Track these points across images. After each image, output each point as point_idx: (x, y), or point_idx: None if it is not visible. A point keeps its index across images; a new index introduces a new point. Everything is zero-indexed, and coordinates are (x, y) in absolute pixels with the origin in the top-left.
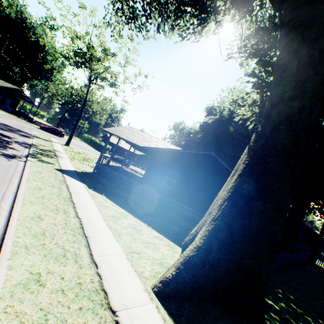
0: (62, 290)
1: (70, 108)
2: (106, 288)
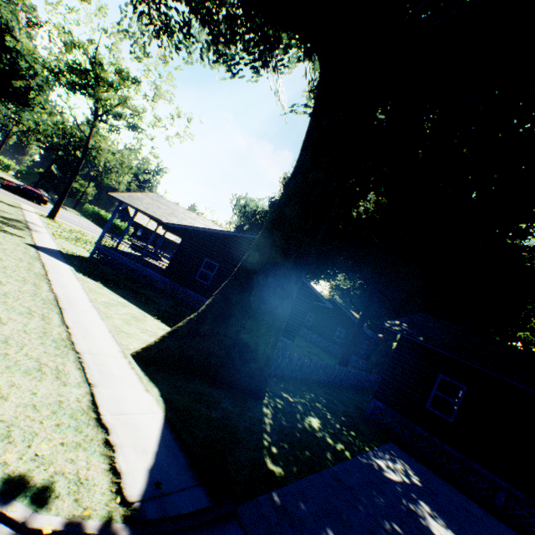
0: (24, 330)
1: (61, 157)
2: (74, 340)
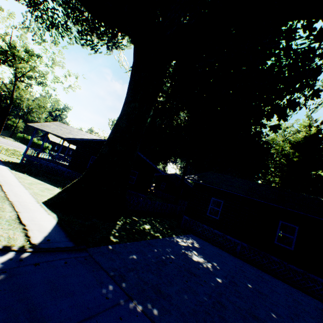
0: None
1: None
2: (9, 197)
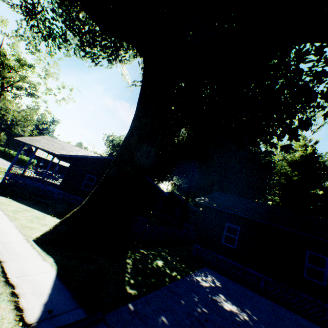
0: None
1: None
2: None
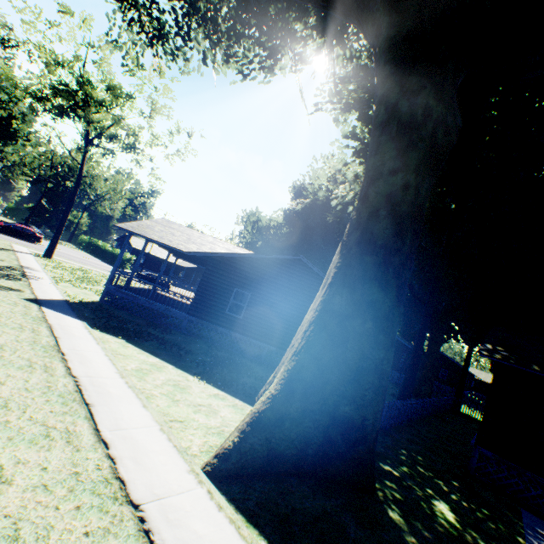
0: (43, 485)
1: (51, 188)
2: (123, 475)
